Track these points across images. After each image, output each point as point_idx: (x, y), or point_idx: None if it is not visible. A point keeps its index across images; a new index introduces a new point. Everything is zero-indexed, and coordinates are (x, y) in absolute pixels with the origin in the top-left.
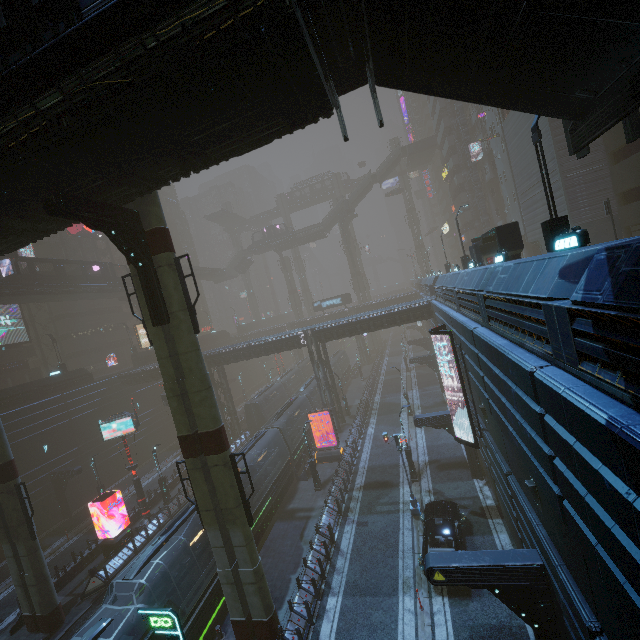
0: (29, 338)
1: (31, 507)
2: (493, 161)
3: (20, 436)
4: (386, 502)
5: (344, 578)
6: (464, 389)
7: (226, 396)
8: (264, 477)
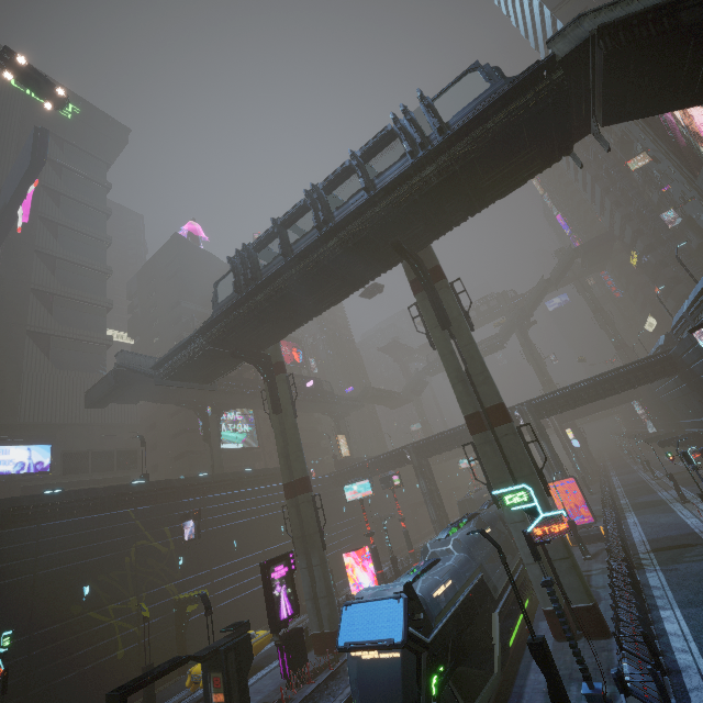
0: (258, 444)
1: (324, 516)
2: (695, 227)
3: (268, 511)
4: (695, 554)
5: (672, 599)
6: None
7: (434, 495)
8: None
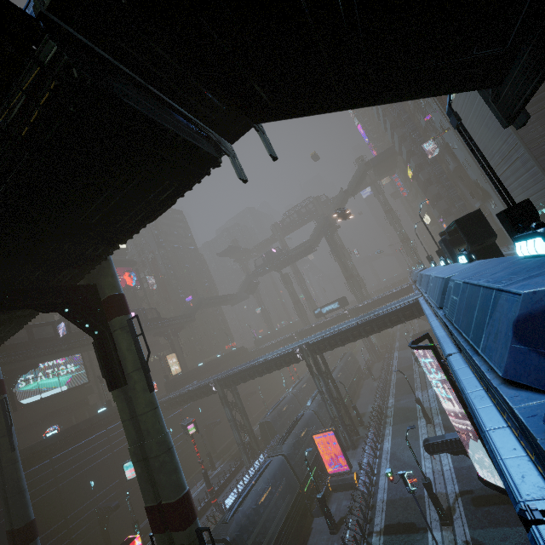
0: (88, 379)
1: None
2: (452, 152)
3: (71, 474)
4: None
5: None
6: (469, 416)
7: (242, 415)
8: (272, 518)
